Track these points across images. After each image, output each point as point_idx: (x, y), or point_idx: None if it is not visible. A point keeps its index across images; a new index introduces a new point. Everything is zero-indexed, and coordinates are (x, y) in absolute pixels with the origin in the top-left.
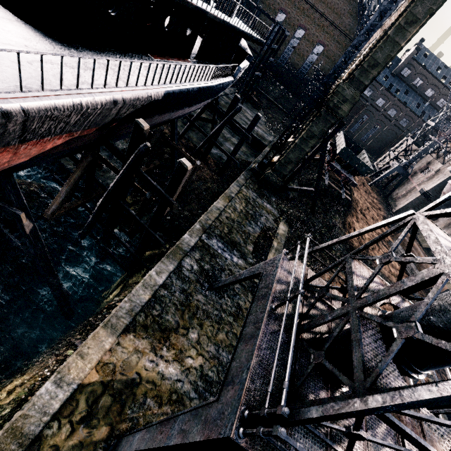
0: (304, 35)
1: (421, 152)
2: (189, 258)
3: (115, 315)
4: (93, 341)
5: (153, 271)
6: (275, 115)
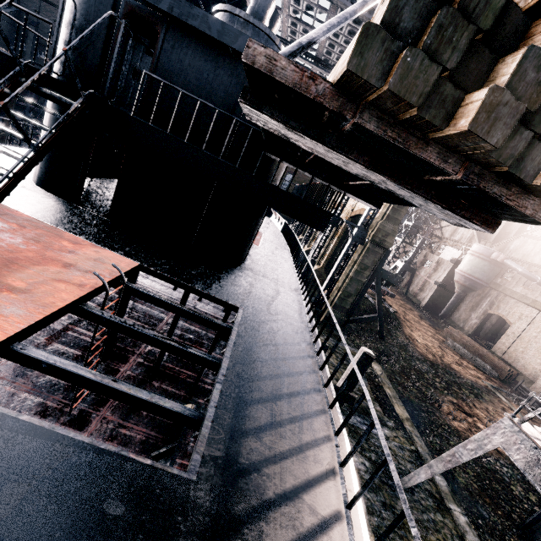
0: None
1: (417, 249)
2: (355, 454)
3: None
4: None
5: None
6: None
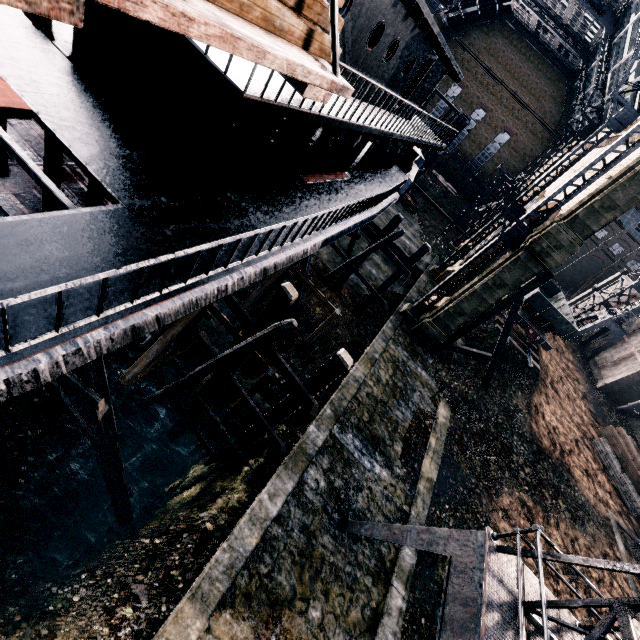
0: (485, 117)
1: None
2: (315, 468)
3: (208, 575)
4: (174, 626)
5: (264, 493)
6: (434, 222)
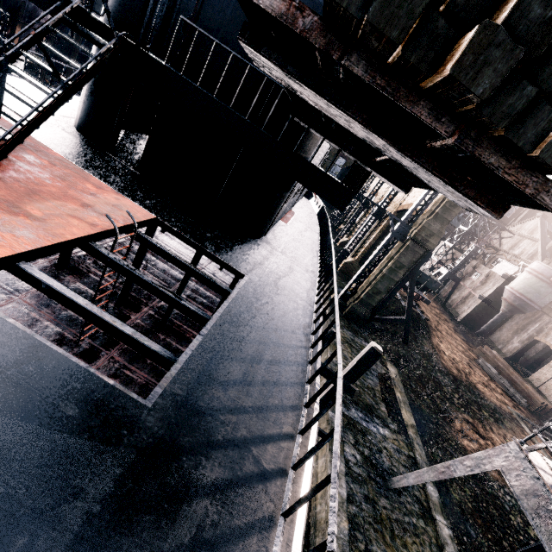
0: None
1: (467, 257)
2: (347, 446)
3: None
4: None
5: None
6: None
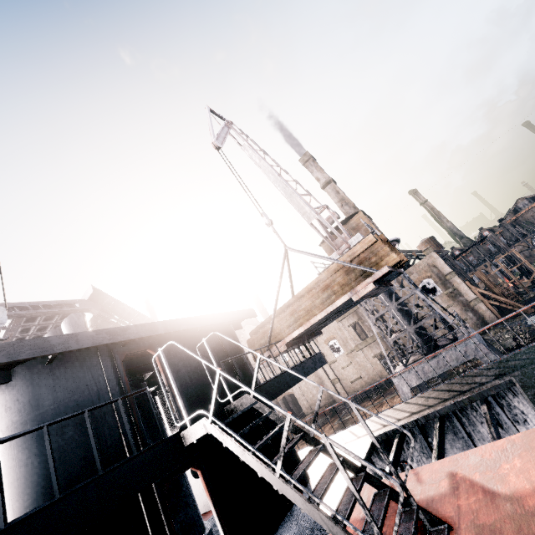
0: None
1: None
2: None
3: None
4: None
5: None
6: None
